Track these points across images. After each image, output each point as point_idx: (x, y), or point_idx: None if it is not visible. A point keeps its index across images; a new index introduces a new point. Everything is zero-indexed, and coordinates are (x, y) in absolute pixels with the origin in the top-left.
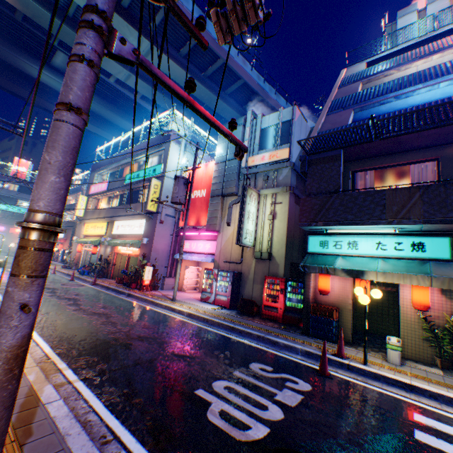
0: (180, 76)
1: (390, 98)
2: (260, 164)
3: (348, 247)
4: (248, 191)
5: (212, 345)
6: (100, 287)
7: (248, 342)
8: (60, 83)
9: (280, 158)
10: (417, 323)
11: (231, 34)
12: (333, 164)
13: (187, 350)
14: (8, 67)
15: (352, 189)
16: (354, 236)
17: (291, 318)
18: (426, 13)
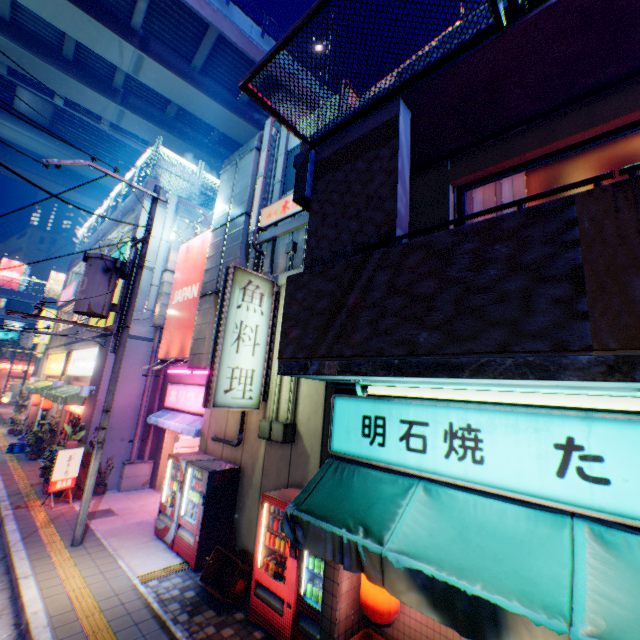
0: (200, 105)
1: None
2: (279, 219)
3: (449, 449)
4: (236, 277)
5: None
6: None
7: None
8: (32, 138)
9: None
10: None
11: None
12: (375, 154)
13: None
14: None
15: None
16: (470, 408)
17: None
18: None
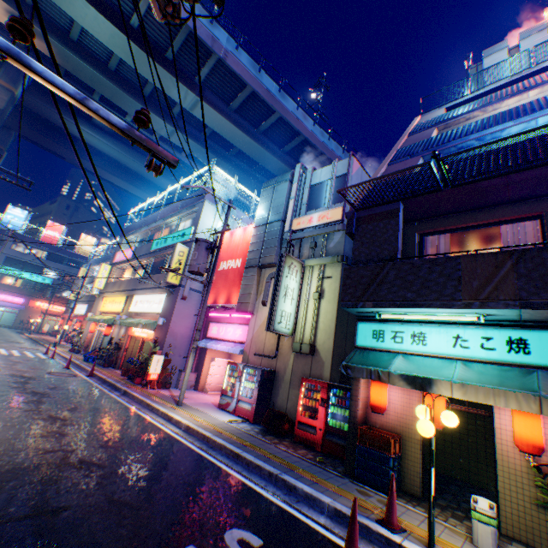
0: (230, 132)
1: (470, 140)
2: (306, 227)
3: (412, 341)
4: (286, 260)
5: (187, 486)
6: (96, 378)
7: (250, 483)
8: (100, 140)
9: (331, 219)
10: (526, 474)
11: (174, 5)
12: (388, 222)
13: (139, 492)
14: (50, 125)
15: (419, 258)
16: (421, 325)
17: (334, 445)
18: (519, 50)
